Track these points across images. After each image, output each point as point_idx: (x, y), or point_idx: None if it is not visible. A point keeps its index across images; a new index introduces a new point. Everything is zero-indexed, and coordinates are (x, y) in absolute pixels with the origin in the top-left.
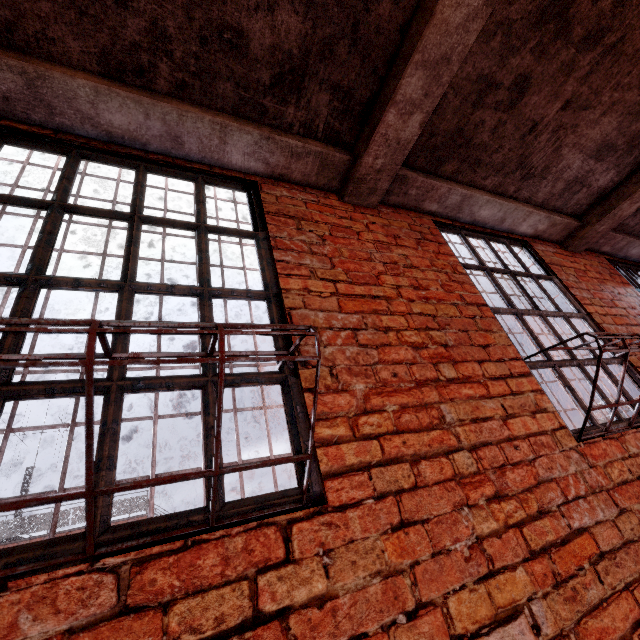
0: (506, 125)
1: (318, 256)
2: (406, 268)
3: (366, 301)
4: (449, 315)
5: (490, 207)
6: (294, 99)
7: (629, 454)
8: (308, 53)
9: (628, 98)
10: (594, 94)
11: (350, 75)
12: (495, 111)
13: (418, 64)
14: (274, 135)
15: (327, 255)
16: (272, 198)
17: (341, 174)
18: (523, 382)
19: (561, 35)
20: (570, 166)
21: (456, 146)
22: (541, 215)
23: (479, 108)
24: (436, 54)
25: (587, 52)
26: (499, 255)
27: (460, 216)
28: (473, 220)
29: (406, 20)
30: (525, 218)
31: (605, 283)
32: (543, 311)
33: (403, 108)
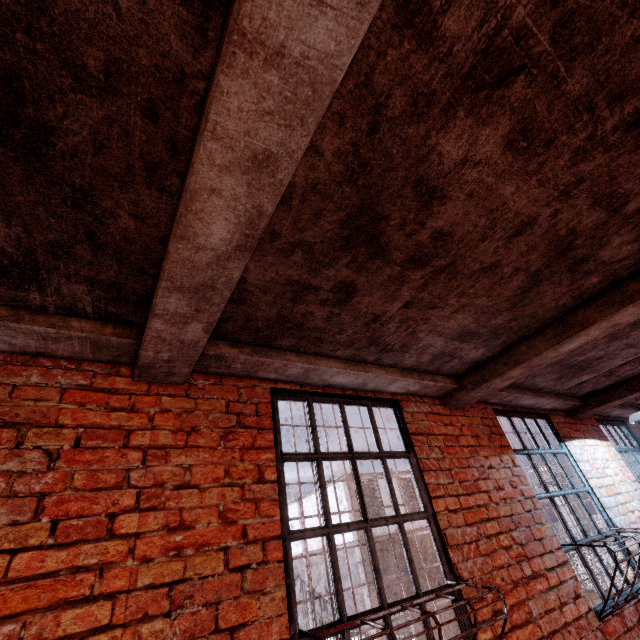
0: (342, 315)
1: (19, 498)
2: (177, 490)
3: (57, 581)
4: (203, 574)
5: (344, 376)
6: (35, 287)
7: None
8: (32, 252)
9: (479, 302)
10: (438, 298)
11: (108, 272)
12: (323, 305)
13: (171, 288)
14: (7, 322)
15: (39, 493)
16: (4, 391)
17: (129, 352)
18: None
19: (379, 256)
20: (433, 344)
21: (286, 328)
22: (409, 381)
23: (301, 303)
24: (192, 282)
25: (416, 270)
26: (348, 430)
27: (310, 381)
28: (328, 384)
29: (164, 234)
30: (391, 383)
31: (478, 452)
32: (370, 522)
33: (172, 318)
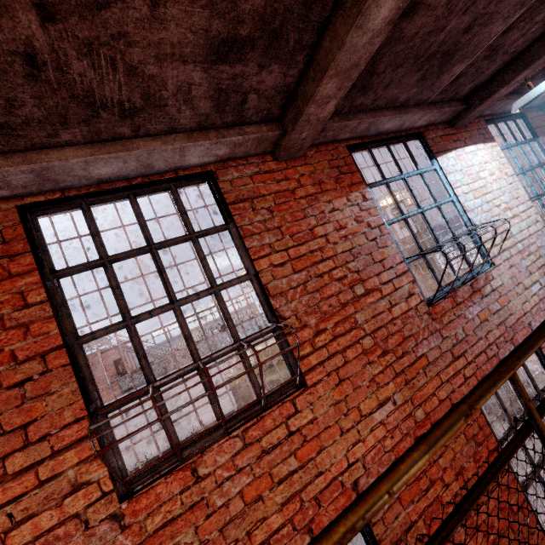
0: None
1: None
2: None
3: None
4: None
5: (103, 164)
6: None
7: (197, 479)
8: None
9: None
10: None
11: None
12: None
13: None
14: None
15: None
16: None
17: None
18: (71, 454)
19: None
20: (190, 81)
21: None
22: (203, 144)
23: None
24: None
25: None
26: (142, 224)
27: (68, 184)
28: (98, 179)
29: None
30: (182, 154)
31: (319, 199)
32: (177, 303)
33: None
